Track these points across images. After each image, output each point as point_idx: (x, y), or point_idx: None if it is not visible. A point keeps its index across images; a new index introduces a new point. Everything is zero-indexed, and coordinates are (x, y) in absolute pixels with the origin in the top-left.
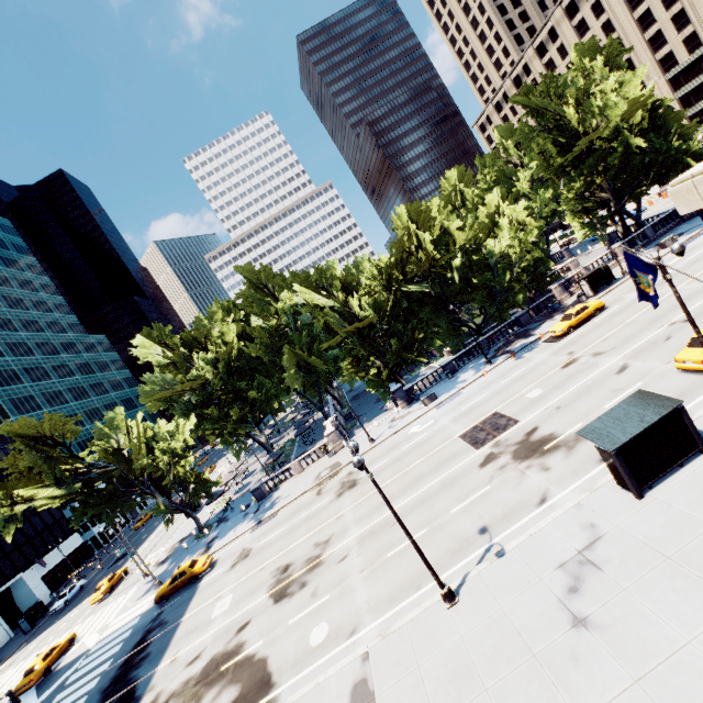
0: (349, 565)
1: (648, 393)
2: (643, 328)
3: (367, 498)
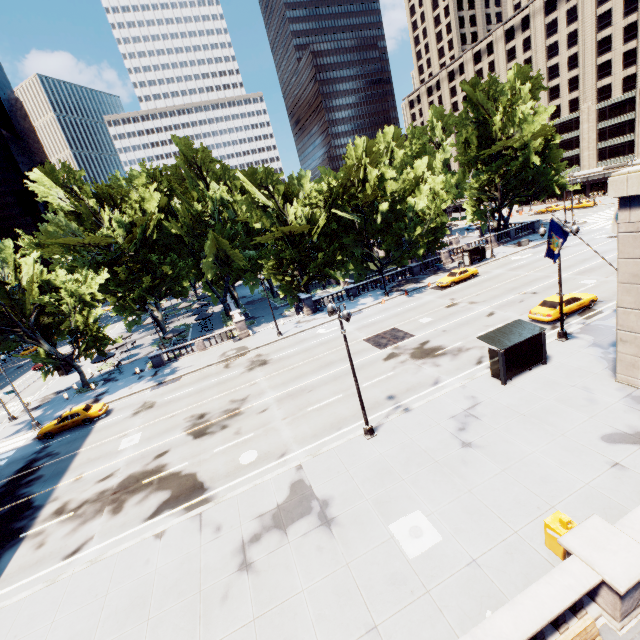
0: (271, 415)
1: (525, 322)
2: (505, 293)
3: (281, 373)
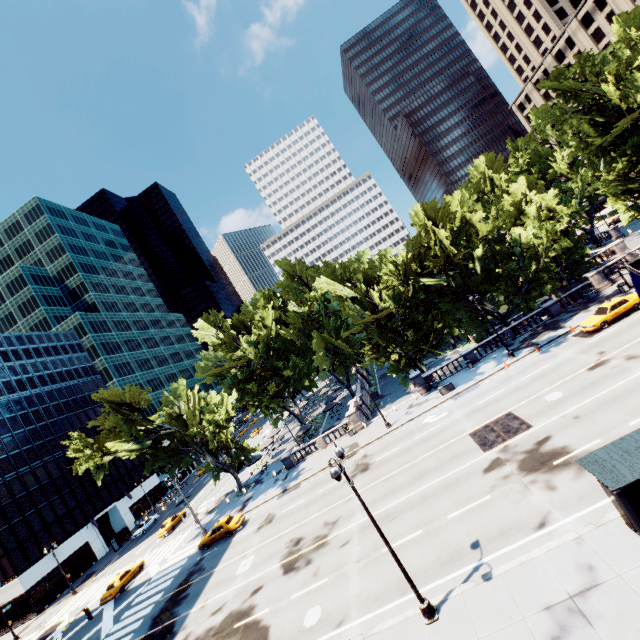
0: (349, 552)
1: None
2: None
3: (375, 485)
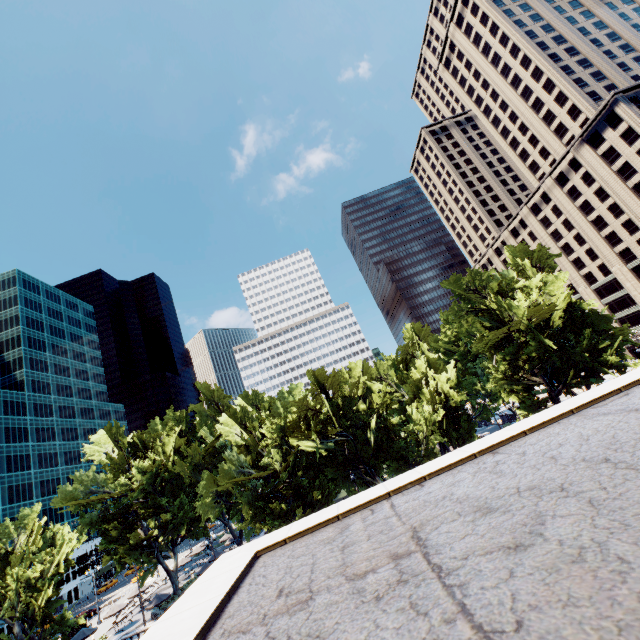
0: None
1: None
2: None
3: None
